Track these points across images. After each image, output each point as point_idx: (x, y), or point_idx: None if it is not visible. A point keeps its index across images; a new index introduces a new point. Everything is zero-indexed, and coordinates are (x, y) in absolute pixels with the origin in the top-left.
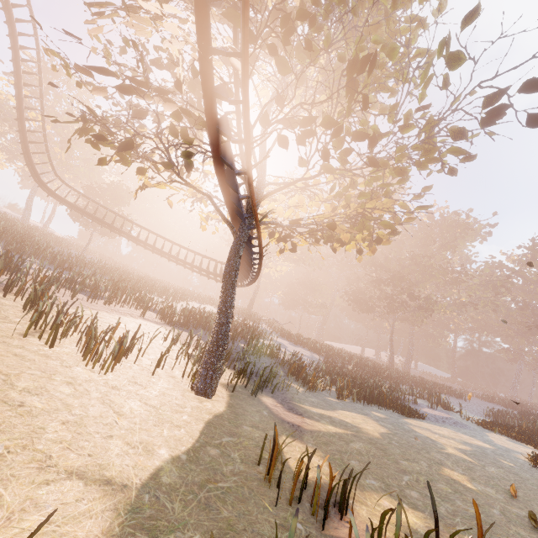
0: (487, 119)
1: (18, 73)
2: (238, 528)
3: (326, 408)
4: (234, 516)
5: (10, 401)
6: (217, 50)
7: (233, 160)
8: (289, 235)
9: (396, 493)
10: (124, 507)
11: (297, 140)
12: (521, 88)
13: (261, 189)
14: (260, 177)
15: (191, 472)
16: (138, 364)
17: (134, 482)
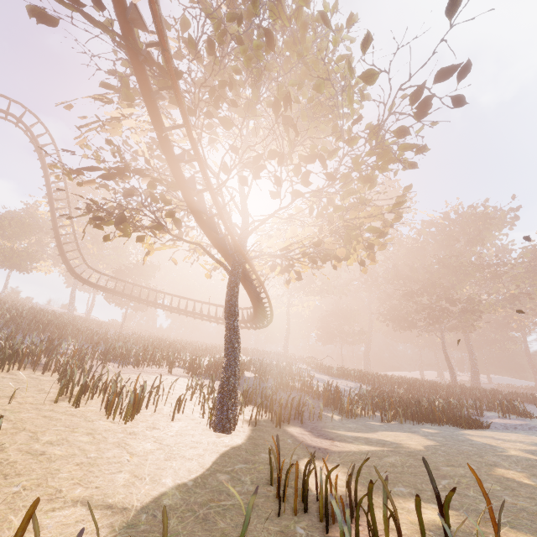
0: (418, 113)
1: (50, 193)
2: (232, 535)
3: (364, 431)
4: (231, 527)
5: (33, 452)
6: (167, 127)
7: (206, 208)
8: (290, 265)
9: (427, 496)
10: (120, 524)
11: (253, 177)
12: (435, 79)
13: (245, 228)
14: (243, 218)
15: (194, 494)
16: (159, 412)
17: (135, 505)
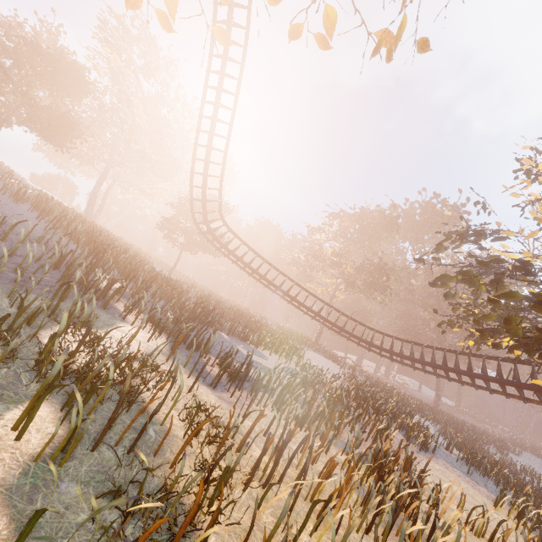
0: None
1: (219, 92)
2: None
3: None
4: None
5: None
6: None
7: None
8: None
9: None
10: None
11: None
12: None
13: None
14: None
15: None
16: None
17: None
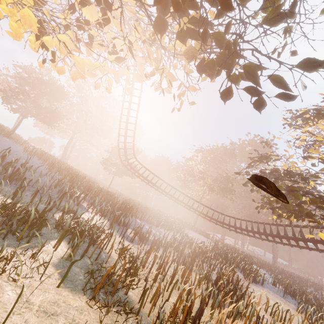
0: None
1: (131, 96)
2: None
3: None
4: None
5: None
6: None
7: None
8: None
9: None
10: None
11: None
12: None
13: None
14: None
15: None
16: None
17: None
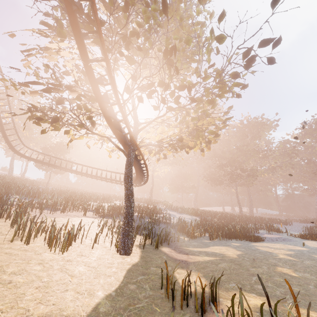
0: (247, 65)
1: None
2: None
3: (203, 247)
4: None
5: (3, 281)
6: (92, 60)
7: (115, 115)
8: (160, 150)
9: (248, 288)
10: None
11: (147, 97)
12: (259, 45)
13: (136, 127)
14: (135, 121)
15: (118, 301)
16: (83, 244)
17: (82, 315)
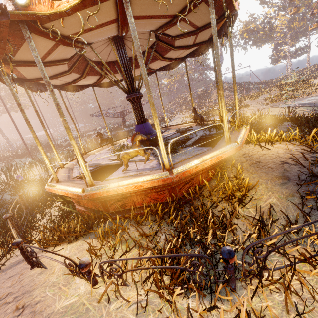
0: None
1: None
2: None
3: None
4: None
5: None
6: None
7: None
8: None
9: None
10: None
11: None
12: None
13: None
14: None
15: None
16: None
17: None
